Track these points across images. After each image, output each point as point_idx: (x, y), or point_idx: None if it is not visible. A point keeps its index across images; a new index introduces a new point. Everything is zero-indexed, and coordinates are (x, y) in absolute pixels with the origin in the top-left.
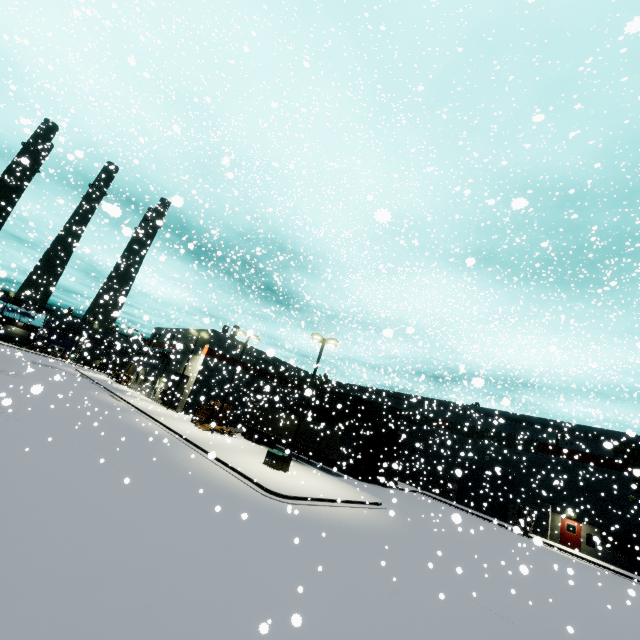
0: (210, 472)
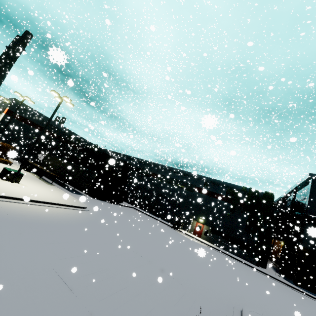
0: None
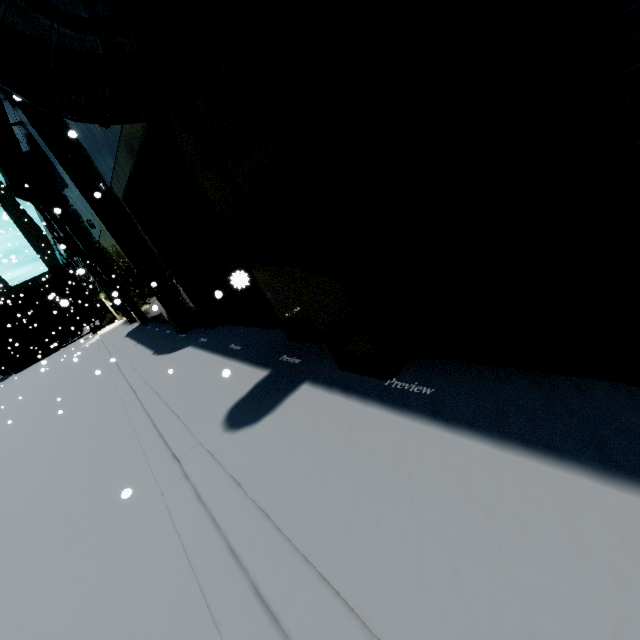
0: None
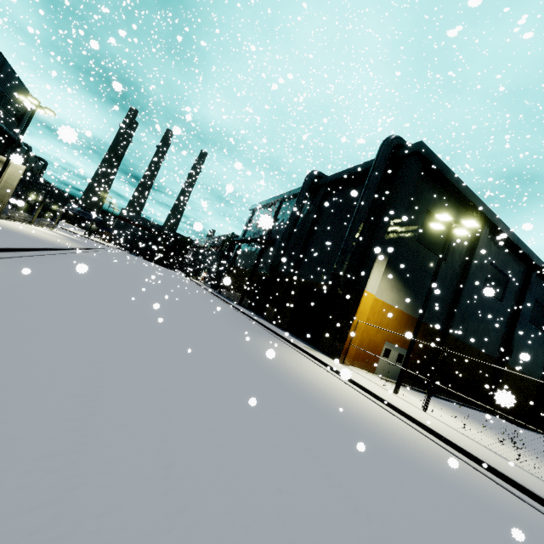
0: None
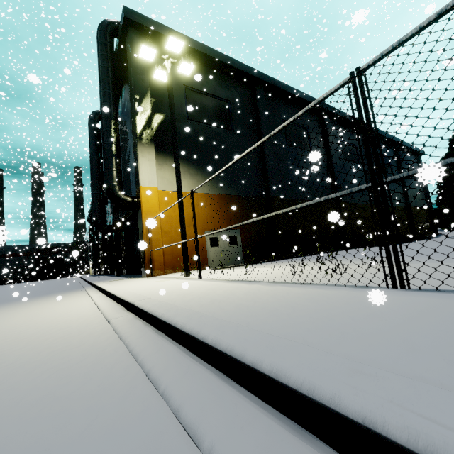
0: None
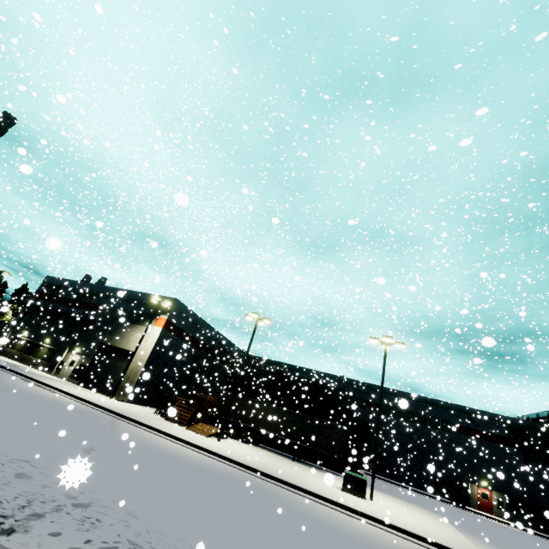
0: (403, 546)
